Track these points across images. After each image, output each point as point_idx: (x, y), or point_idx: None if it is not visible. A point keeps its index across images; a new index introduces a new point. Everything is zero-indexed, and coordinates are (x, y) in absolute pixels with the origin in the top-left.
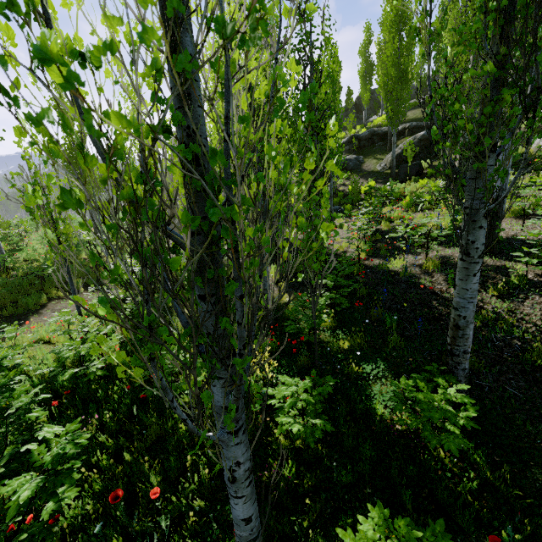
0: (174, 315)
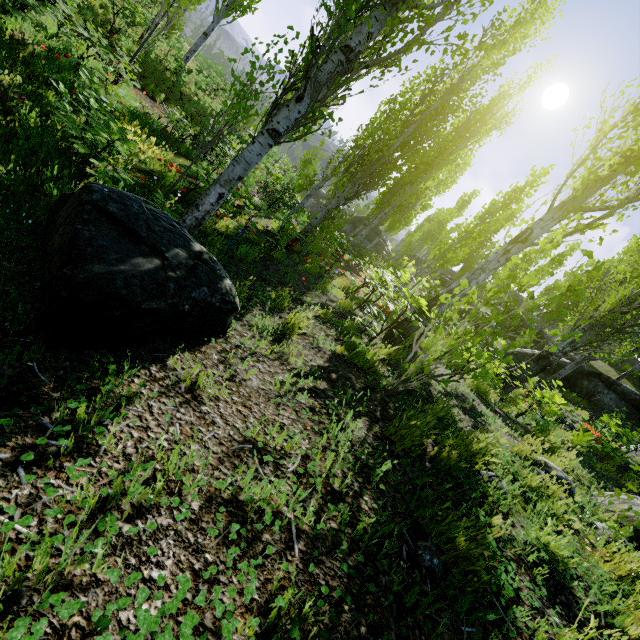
0: (185, 159)
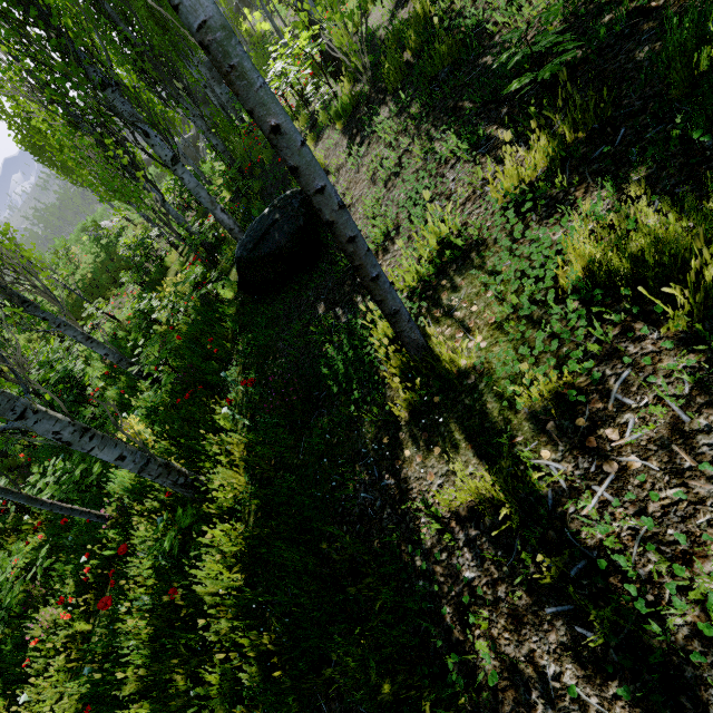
0: (168, 274)
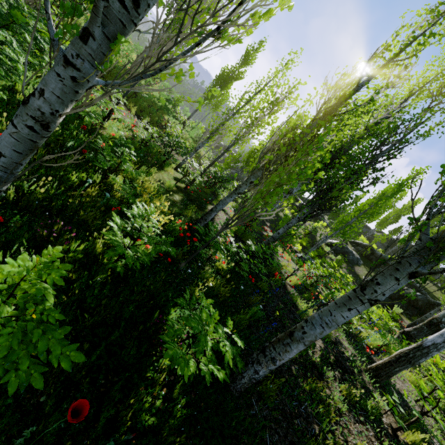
0: (159, 171)
